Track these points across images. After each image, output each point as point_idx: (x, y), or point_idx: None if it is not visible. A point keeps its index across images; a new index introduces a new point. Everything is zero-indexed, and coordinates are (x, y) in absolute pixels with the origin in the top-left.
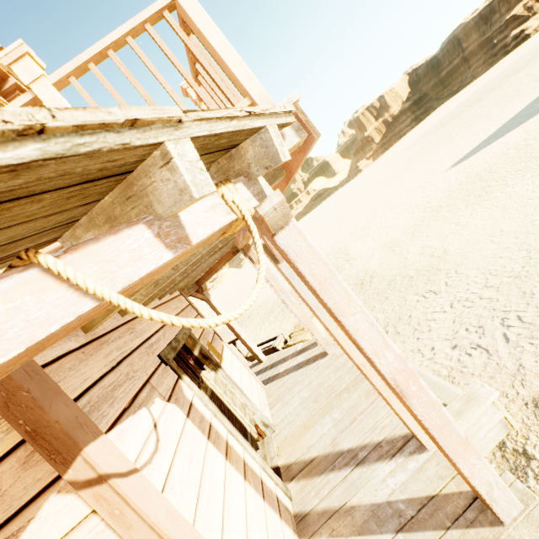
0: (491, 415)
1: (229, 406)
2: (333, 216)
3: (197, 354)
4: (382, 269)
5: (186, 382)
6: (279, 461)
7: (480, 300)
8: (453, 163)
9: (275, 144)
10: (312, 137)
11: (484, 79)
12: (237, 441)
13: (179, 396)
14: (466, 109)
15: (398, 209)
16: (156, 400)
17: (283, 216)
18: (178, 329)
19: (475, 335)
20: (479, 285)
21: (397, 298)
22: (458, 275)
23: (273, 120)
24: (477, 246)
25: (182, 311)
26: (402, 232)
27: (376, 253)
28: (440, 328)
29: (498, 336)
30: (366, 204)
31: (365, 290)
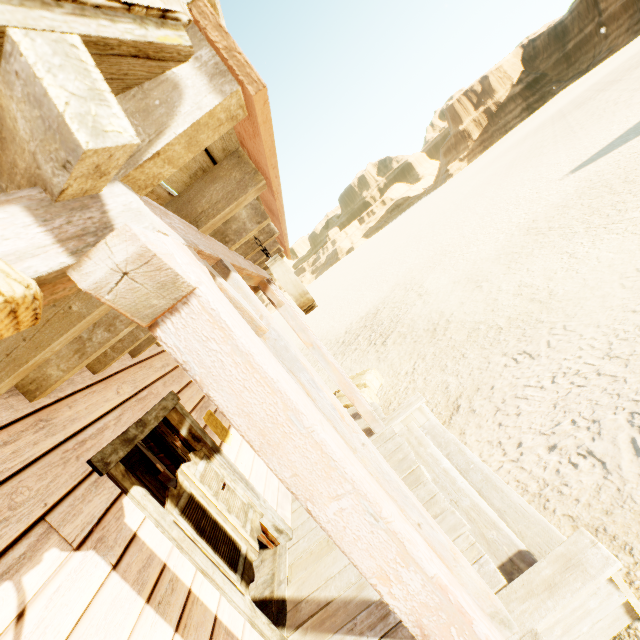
0: (604, 597)
1: (217, 516)
2: (410, 233)
3: (185, 433)
4: (463, 313)
5: (134, 499)
6: (287, 589)
7: (598, 376)
8: (573, 168)
9: (52, 91)
10: (248, 93)
11: (625, 53)
12: (211, 584)
13: (110, 529)
14: (597, 95)
15: (493, 228)
16: (46, 555)
17: (160, 286)
18: (153, 402)
19: (586, 434)
20: (598, 352)
21: (478, 357)
22: (567, 333)
23: (56, 16)
24: (598, 290)
25: (174, 369)
26: (495, 262)
27: (458, 288)
28: (533, 412)
29: (623, 442)
30: (453, 219)
31: (437, 340)
